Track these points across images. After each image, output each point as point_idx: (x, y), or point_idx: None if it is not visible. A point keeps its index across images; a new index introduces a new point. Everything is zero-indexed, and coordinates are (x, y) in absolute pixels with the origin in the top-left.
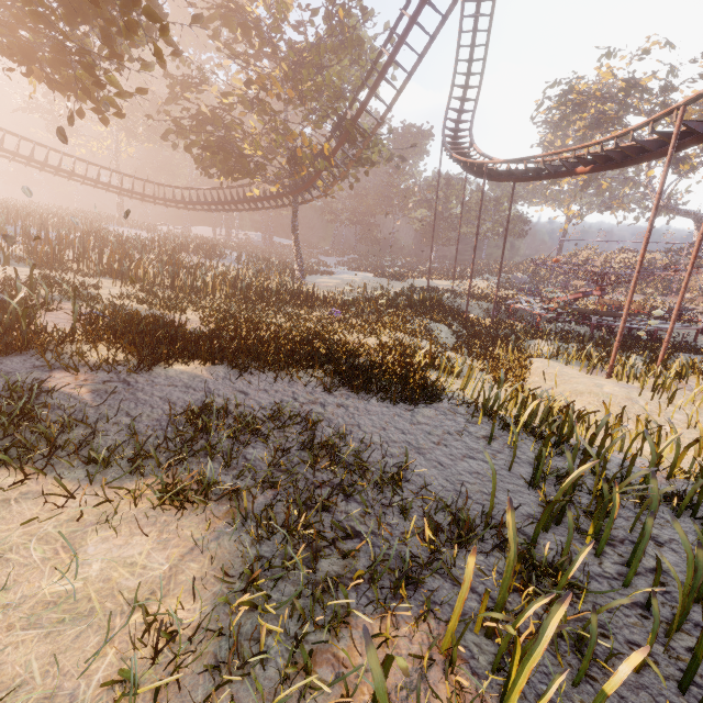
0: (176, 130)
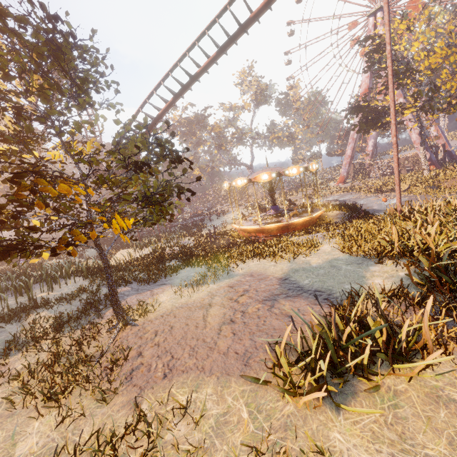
0: None
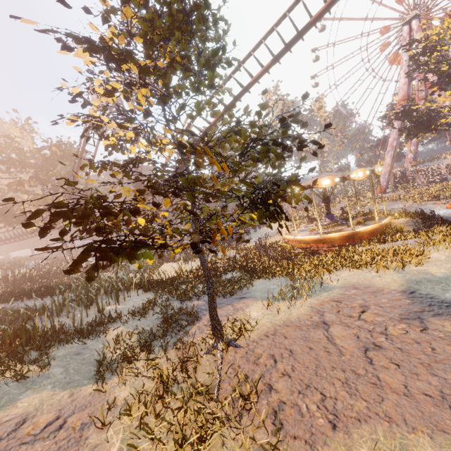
0: None
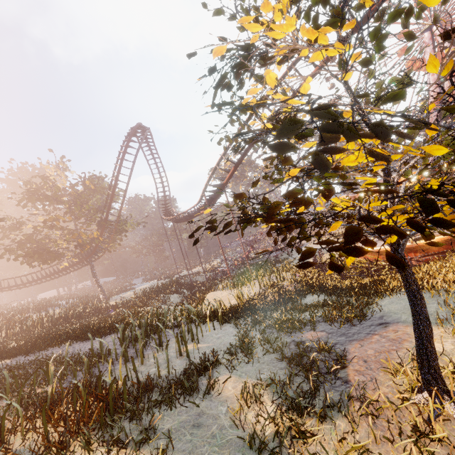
0: (8, 251)
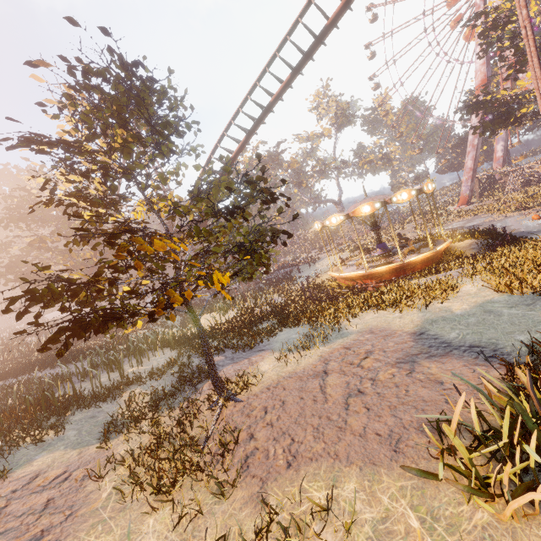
0: None
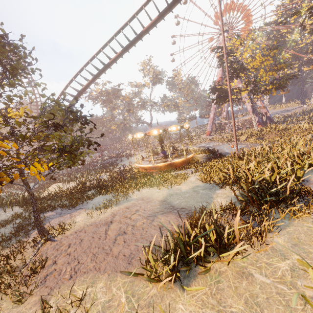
0: None
